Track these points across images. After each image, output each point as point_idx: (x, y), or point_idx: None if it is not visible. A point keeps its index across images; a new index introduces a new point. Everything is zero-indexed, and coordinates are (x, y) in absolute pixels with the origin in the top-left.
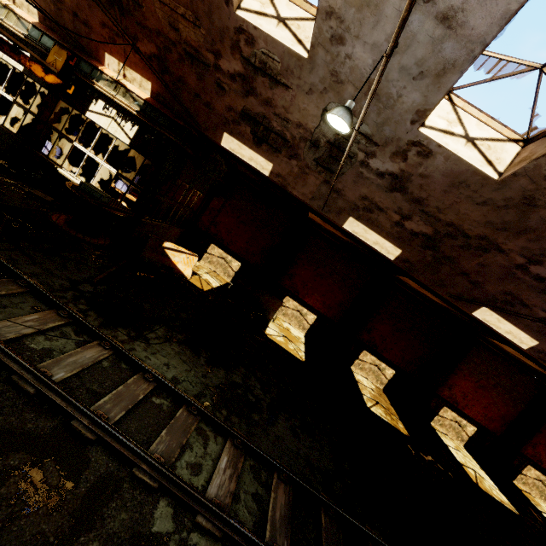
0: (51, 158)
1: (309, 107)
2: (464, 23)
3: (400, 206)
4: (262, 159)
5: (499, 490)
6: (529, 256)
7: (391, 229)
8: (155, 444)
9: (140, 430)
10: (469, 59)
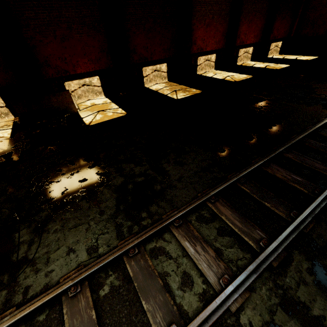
0: None
1: None
2: None
3: None
4: None
5: (240, 74)
6: None
7: None
8: (153, 324)
9: None
10: None
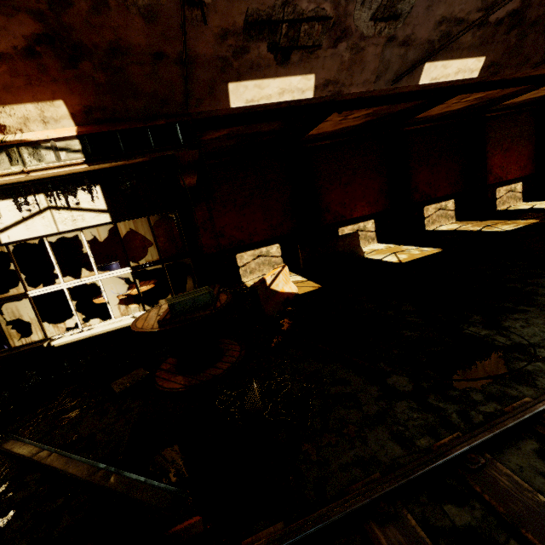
0: None
1: None
2: None
3: None
4: (297, 80)
5: None
6: None
7: (472, 39)
8: None
9: None
10: None
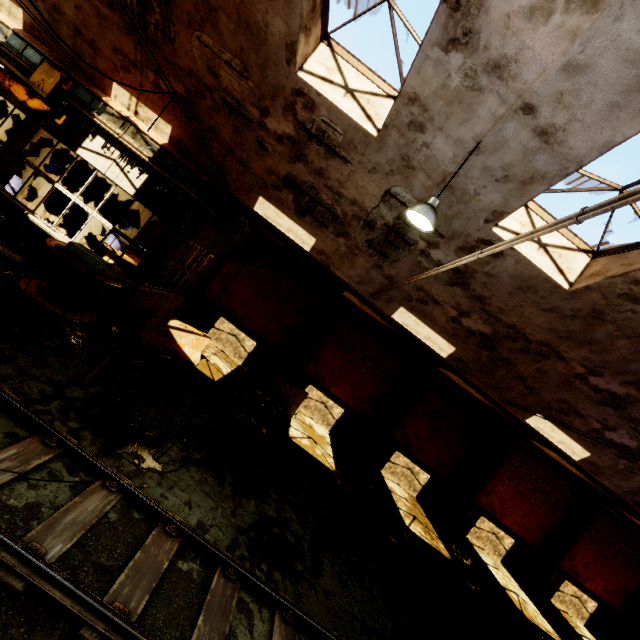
0: (13, 194)
1: (369, 186)
2: (563, 142)
3: (459, 301)
4: (303, 232)
5: (542, 616)
6: (589, 366)
7: (446, 324)
8: None
9: (169, 621)
10: (561, 175)
